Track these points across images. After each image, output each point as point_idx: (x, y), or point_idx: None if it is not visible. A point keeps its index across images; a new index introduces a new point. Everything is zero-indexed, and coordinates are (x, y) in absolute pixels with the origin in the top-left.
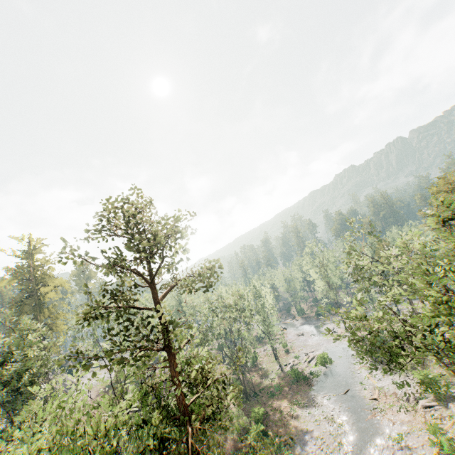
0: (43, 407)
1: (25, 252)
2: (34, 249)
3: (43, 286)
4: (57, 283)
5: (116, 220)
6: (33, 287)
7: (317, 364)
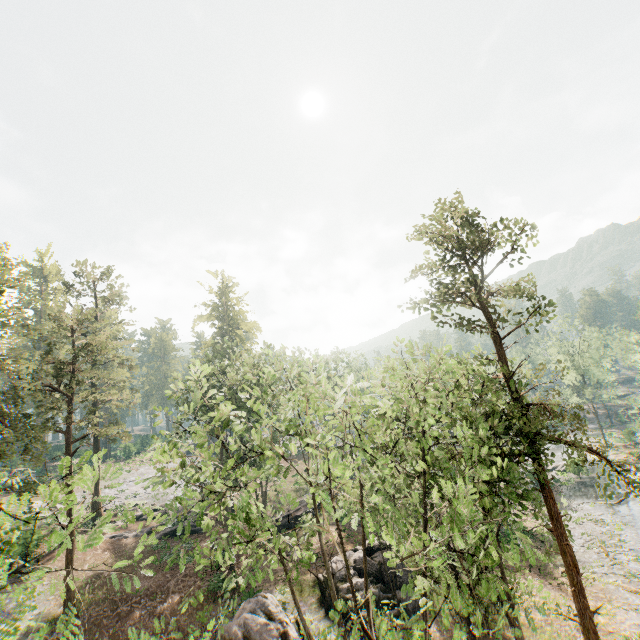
0: (274, 434)
1: (220, 289)
2: (227, 288)
3: (235, 328)
4: (251, 326)
5: (443, 222)
6: (226, 328)
7: (566, 470)
